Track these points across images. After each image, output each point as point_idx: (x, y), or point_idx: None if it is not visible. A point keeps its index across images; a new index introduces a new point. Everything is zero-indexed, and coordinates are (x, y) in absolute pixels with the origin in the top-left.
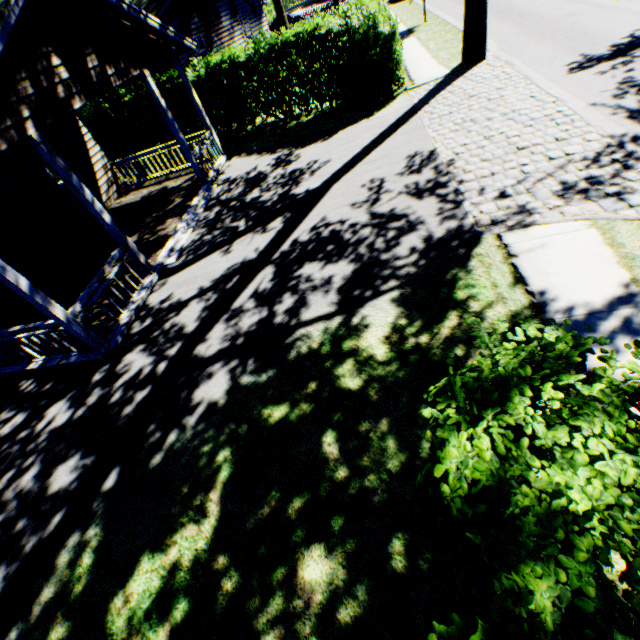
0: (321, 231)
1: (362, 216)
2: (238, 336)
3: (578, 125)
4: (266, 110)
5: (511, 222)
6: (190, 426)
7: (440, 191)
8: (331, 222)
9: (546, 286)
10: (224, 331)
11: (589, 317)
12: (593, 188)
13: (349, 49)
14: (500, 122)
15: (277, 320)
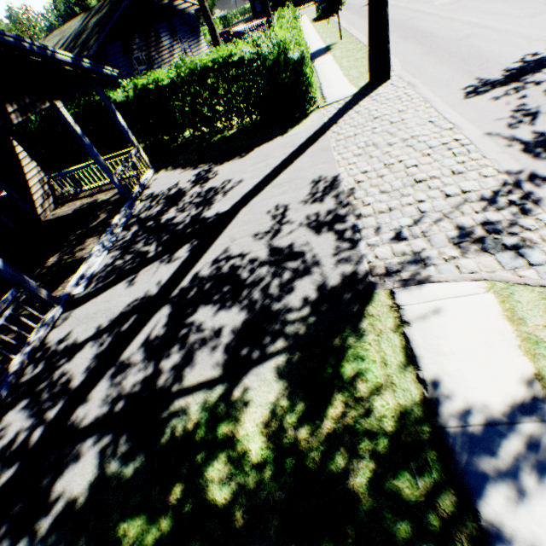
0: (222, 265)
1: (262, 250)
2: (118, 400)
3: (474, 156)
4: (193, 125)
5: (406, 273)
6: (40, 536)
7: (339, 225)
8: (232, 255)
9: (440, 373)
10: (106, 391)
11: (489, 430)
12: (490, 236)
13: (262, 73)
14: (400, 148)
15: (160, 382)
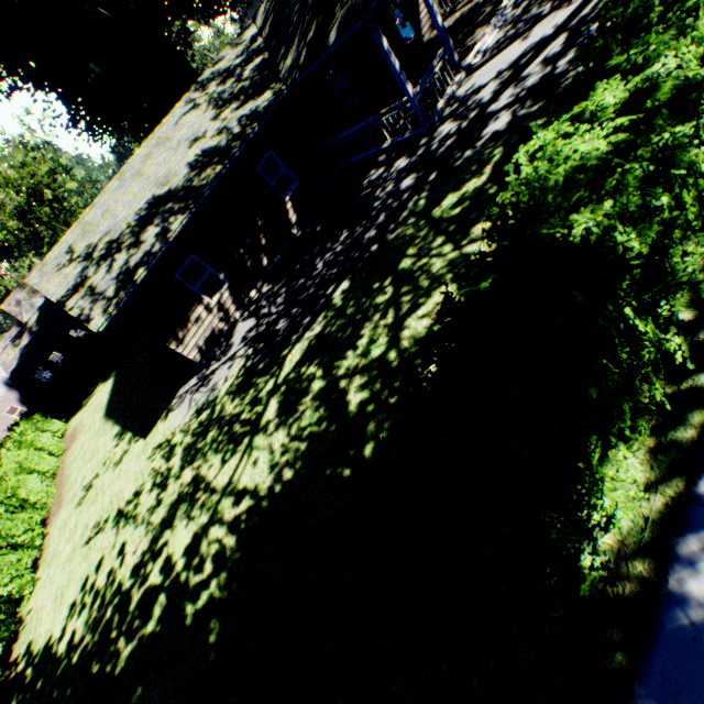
0: None
1: None
2: (521, 92)
3: None
4: None
5: None
6: (479, 146)
7: None
8: None
9: None
10: (511, 93)
11: None
12: None
13: None
14: None
15: (556, 72)
